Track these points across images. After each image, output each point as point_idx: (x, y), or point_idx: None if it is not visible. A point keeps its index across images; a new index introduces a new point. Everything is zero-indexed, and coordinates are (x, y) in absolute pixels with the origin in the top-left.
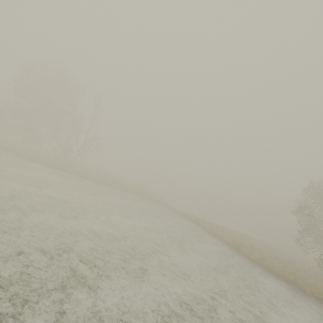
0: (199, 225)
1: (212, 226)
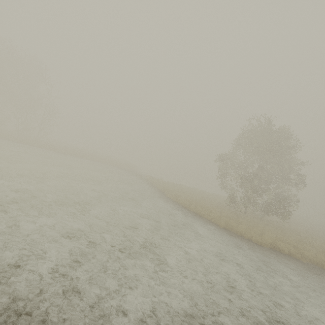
0: (146, 181)
1: (158, 181)
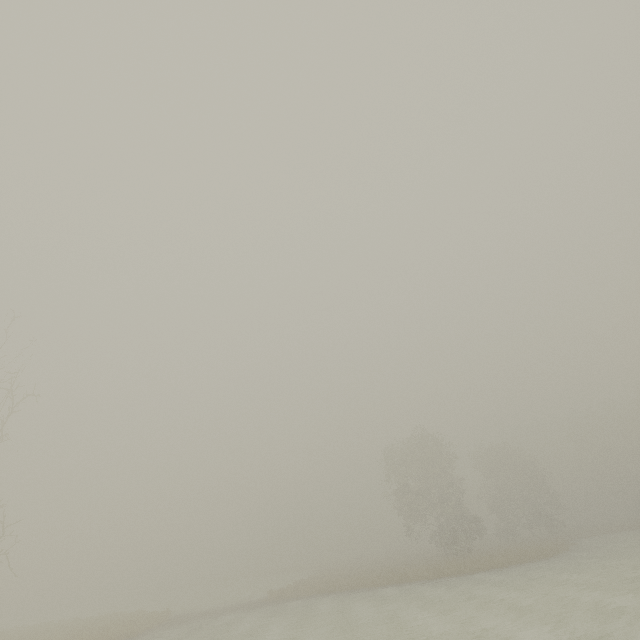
0: (323, 595)
1: (332, 582)
